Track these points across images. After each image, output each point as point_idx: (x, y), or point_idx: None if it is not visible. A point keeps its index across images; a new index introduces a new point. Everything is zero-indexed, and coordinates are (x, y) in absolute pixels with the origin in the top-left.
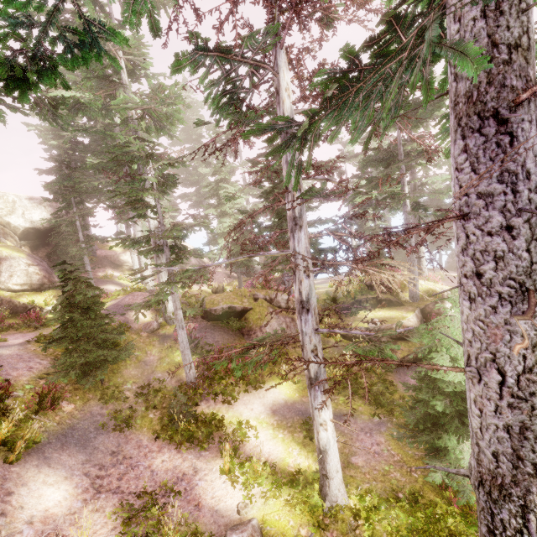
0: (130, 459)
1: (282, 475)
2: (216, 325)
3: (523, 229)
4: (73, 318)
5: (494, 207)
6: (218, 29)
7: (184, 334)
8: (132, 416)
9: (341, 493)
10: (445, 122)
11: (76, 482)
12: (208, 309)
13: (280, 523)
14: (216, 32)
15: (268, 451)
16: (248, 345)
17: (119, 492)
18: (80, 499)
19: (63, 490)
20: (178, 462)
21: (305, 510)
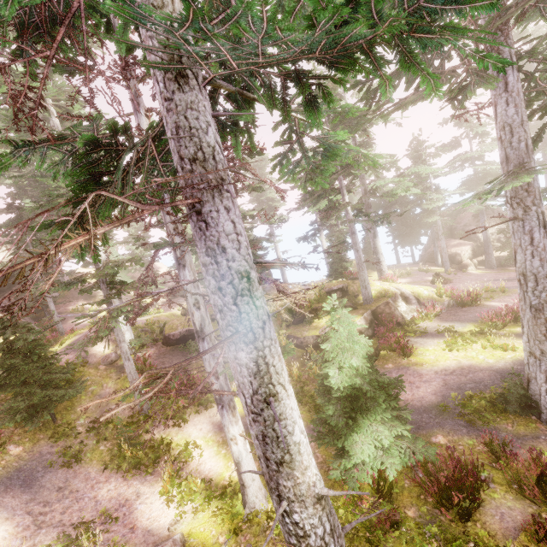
0: (76, 492)
1: (214, 489)
2: (175, 350)
3: (228, 289)
4: (13, 364)
5: (209, 274)
6: (33, 131)
7: (130, 365)
8: (82, 451)
9: (258, 499)
10: (280, 168)
11: (18, 522)
12: (167, 334)
13: (203, 534)
14: (33, 132)
15: (209, 468)
16: (159, 375)
17: (60, 526)
18: (20, 537)
19: (3, 531)
20: (123, 490)
21: (227, 519)
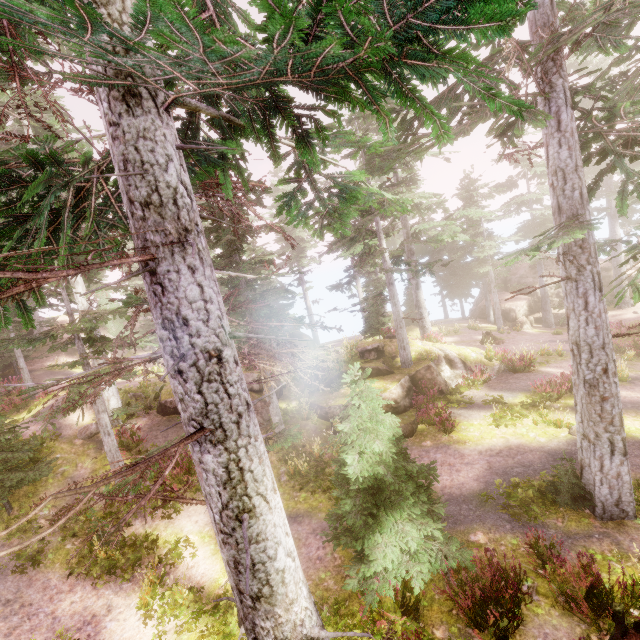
0: (29, 606)
1: (206, 601)
2: (173, 420)
3: (191, 373)
4: None
5: (167, 352)
6: None
7: (111, 441)
8: (42, 551)
9: None
10: (288, 211)
11: None
12: (163, 401)
13: None
14: None
15: (202, 573)
16: (137, 460)
17: None
18: None
19: None
20: (90, 602)
21: None
